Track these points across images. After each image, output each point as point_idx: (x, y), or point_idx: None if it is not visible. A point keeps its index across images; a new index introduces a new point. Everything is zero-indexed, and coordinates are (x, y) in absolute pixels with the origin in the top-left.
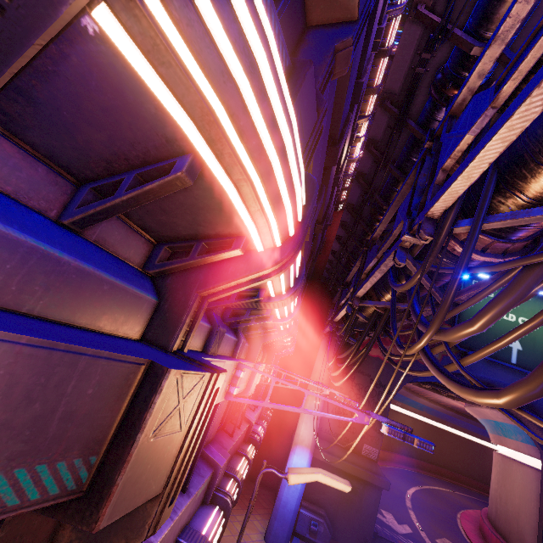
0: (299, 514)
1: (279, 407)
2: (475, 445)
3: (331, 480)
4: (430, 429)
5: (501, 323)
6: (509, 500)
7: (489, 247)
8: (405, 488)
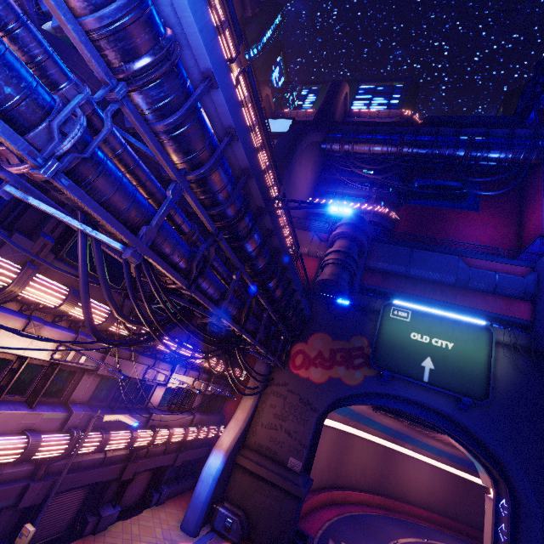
0: (218, 512)
1: (69, 362)
2: None
3: (126, 418)
4: (455, 480)
5: (415, 345)
6: (485, 543)
7: (166, 280)
8: (399, 536)
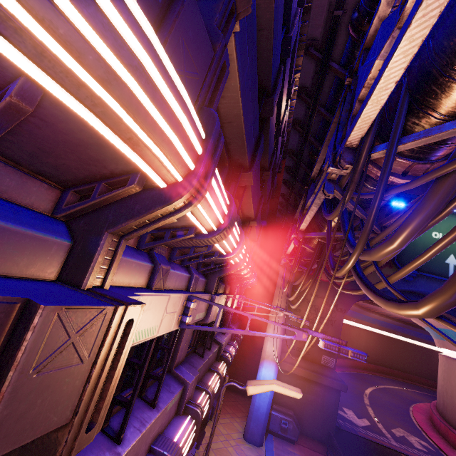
0: (271, 415)
1: (226, 331)
2: (423, 349)
3: (284, 389)
4: (382, 339)
5: None
6: (454, 393)
7: (409, 170)
8: (363, 388)
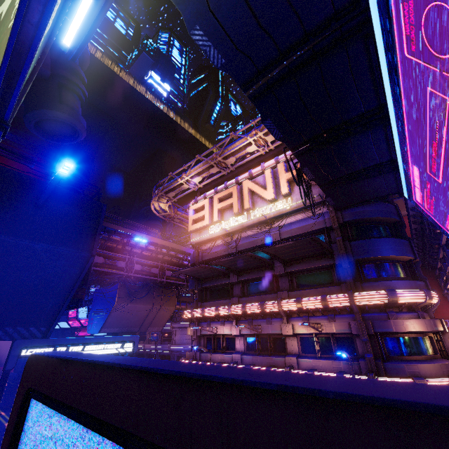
0: None
1: None
2: None
3: None
4: None
5: None
6: None
7: None
8: None
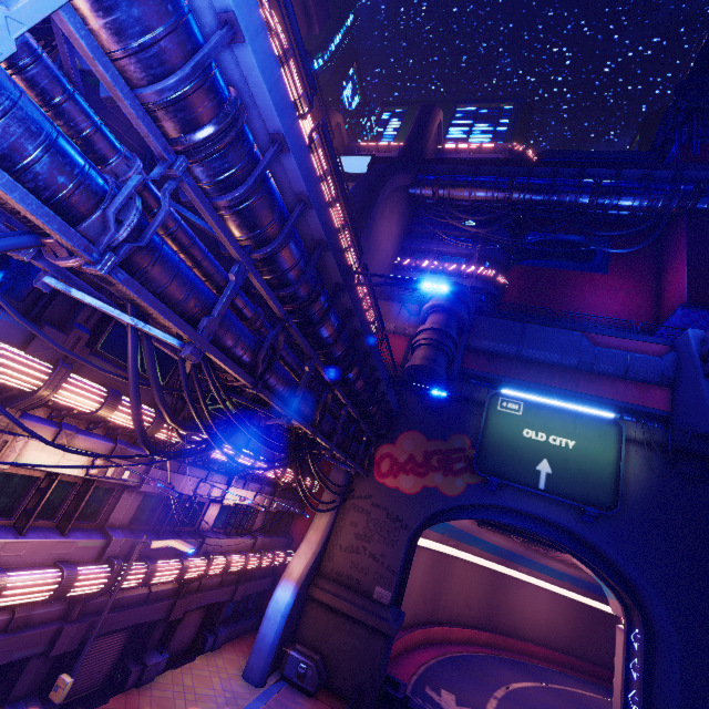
0: (289, 656)
1: (110, 478)
2: None
3: (179, 544)
4: (581, 609)
5: (528, 444)
6: (616, 684)
7: (227, 377)
8: (512, 680)
